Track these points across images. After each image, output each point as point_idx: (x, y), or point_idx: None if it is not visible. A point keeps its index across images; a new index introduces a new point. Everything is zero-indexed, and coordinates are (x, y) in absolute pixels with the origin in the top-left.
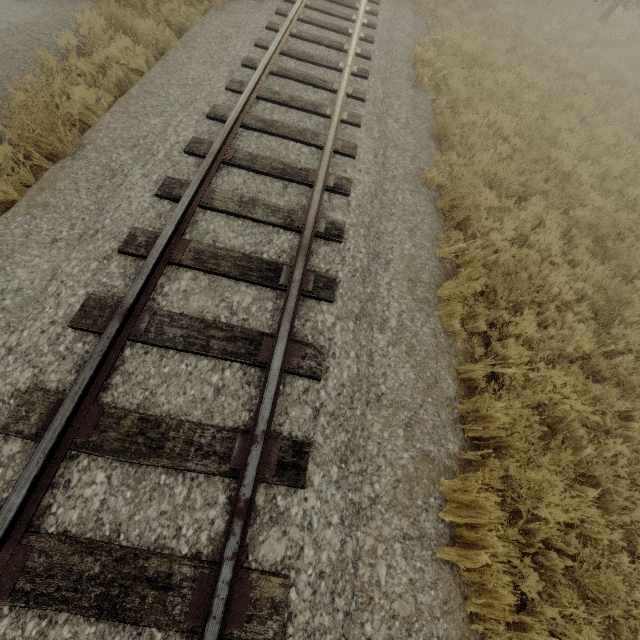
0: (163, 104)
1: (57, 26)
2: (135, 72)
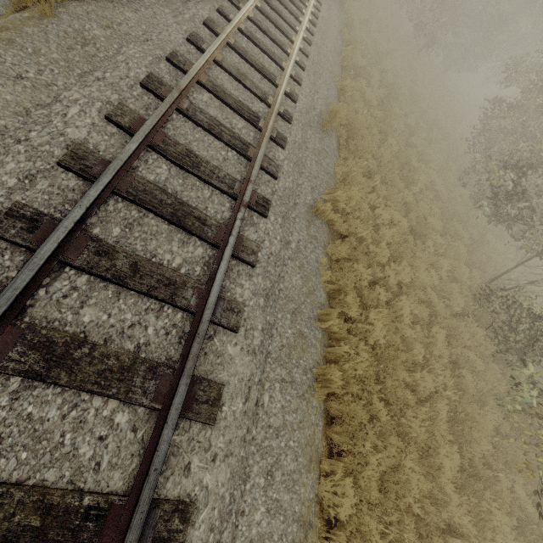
0: None
1: None
2: None
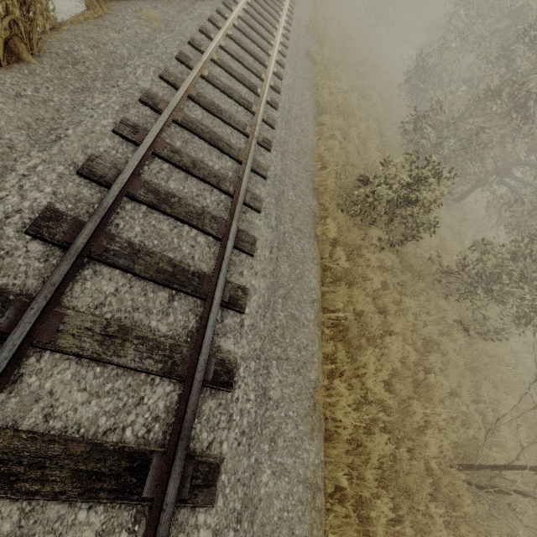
0: None
1: None
2: None
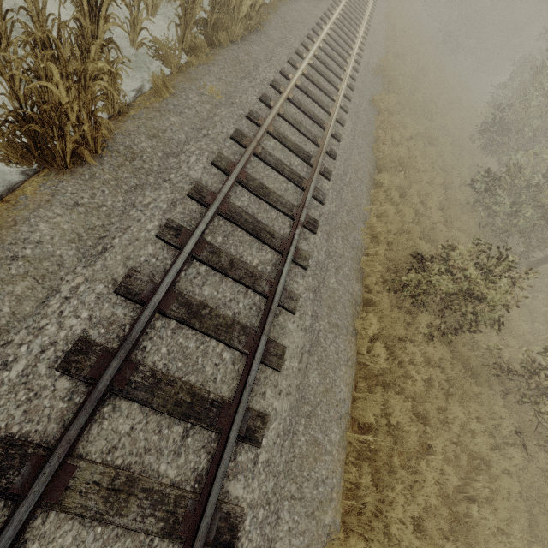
0: None
1: None
2: None
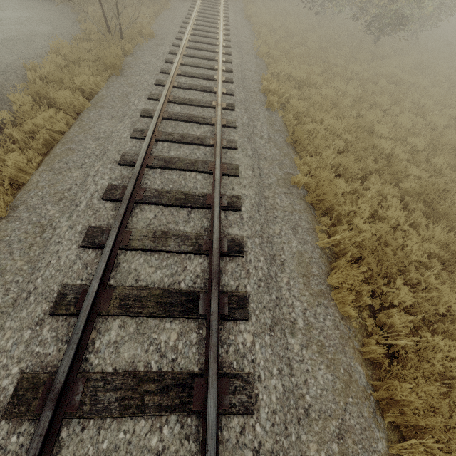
0: (82, 157)
1: None
2: (58, 132)
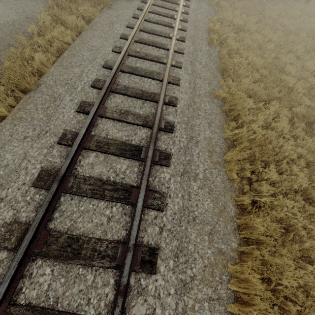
0: (80, 60)
1: (28, 21)
2: (66, 43)
